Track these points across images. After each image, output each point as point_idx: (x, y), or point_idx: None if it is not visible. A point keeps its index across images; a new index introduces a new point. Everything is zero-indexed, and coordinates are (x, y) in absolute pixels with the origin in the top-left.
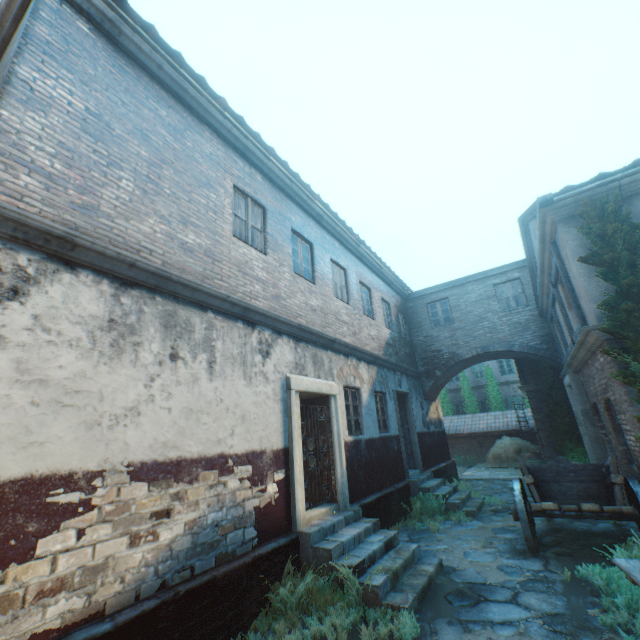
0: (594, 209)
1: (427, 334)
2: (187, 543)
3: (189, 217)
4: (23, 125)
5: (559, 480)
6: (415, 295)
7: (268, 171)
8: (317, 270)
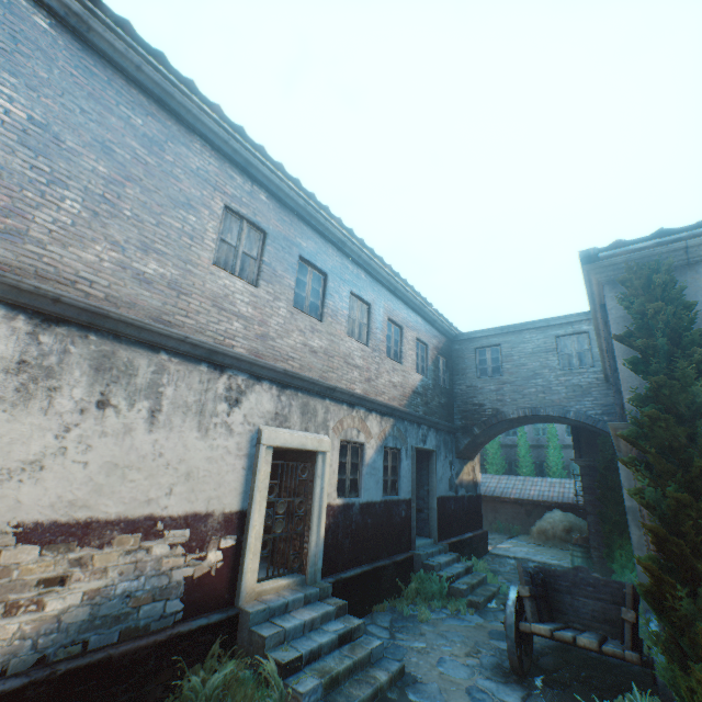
0: (640, 277)
1: (470, 384)
2: (83, 615)
3: (153, 243)
4: None
5: (574, 592)
6: (463, 337)
7: (276, 189)
8: (328, 305)
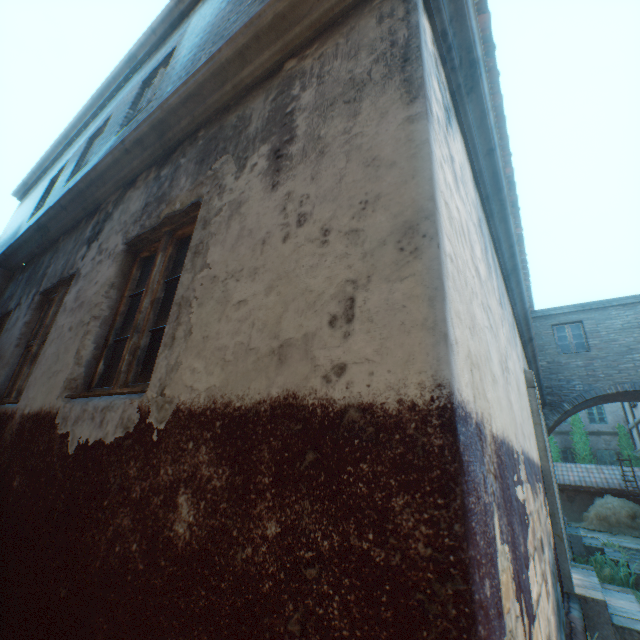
0: None
1: (552, 360)
2: (554, 601)
3: None
4: None
5: None
6: (537, 314)
7: None
8: None
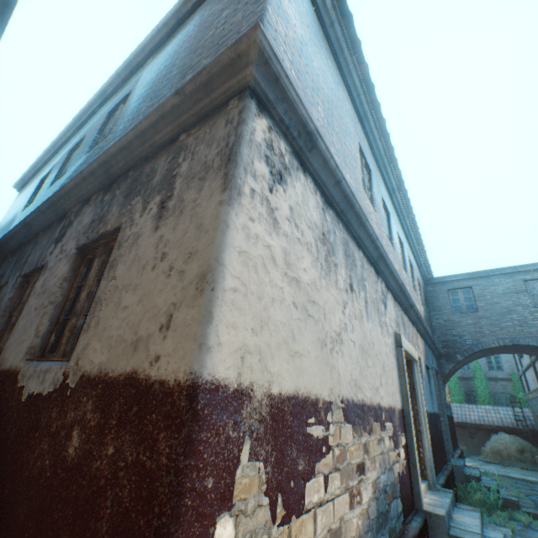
0: None
1: (447, 318)
2: (374, 510)
3: (345, 158)
4: (277, 26)
5: None
6: (436, 280)
7: (372, 140)
8: (393, 238)
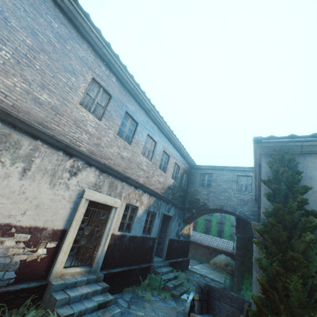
0: (279, 154)
1: (196, 189)
2: None
3: (48, 85)
4: None
5: (221, 300)
6: (197, 167)
7: (121, 77)
8: (135, 138)
